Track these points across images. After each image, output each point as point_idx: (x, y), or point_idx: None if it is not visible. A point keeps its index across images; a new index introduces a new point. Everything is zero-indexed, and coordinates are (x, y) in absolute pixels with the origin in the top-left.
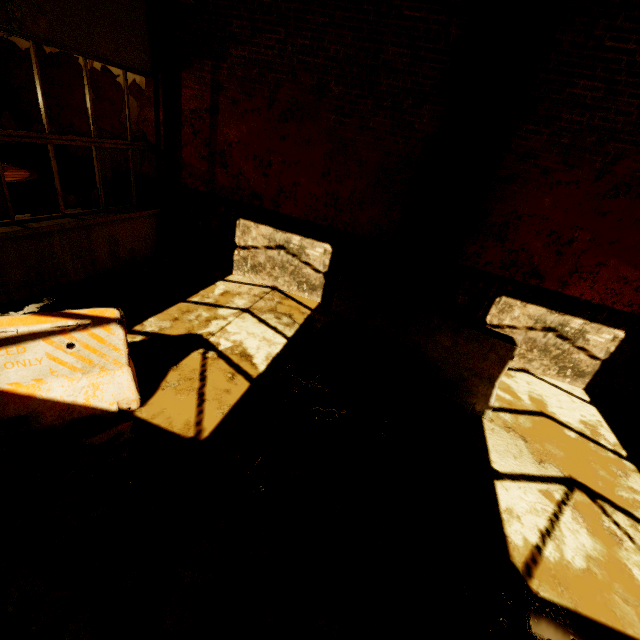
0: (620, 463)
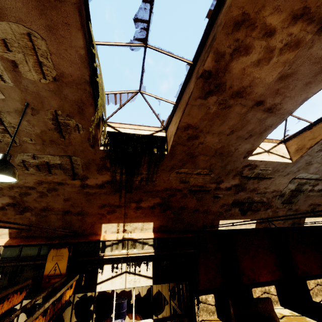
0: (302, 317)
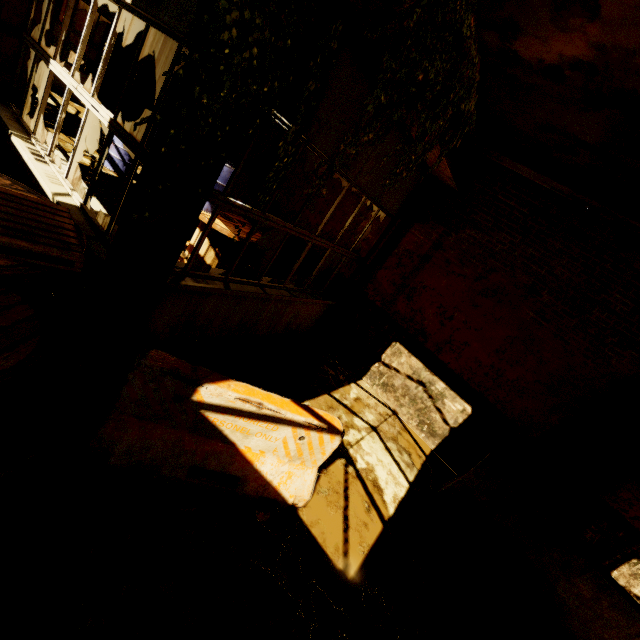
0: None
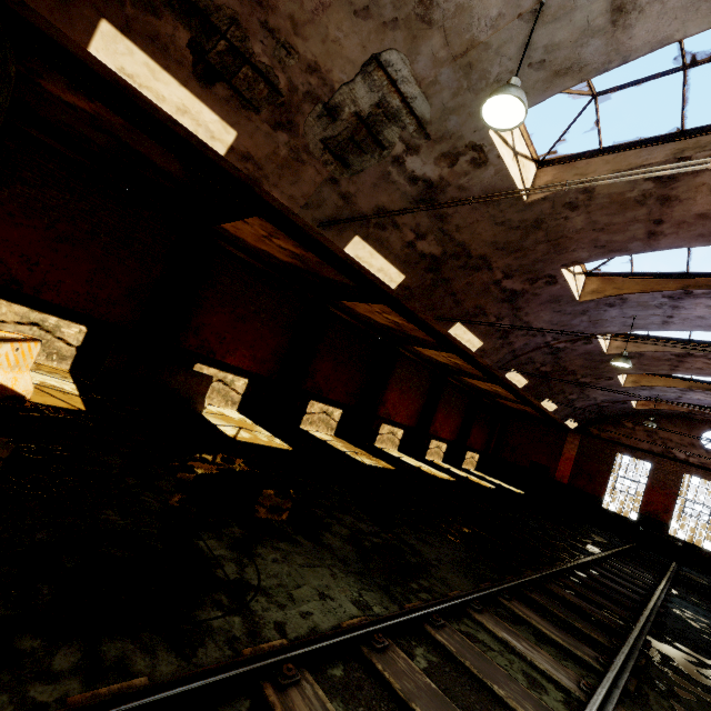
0: (254, 425)
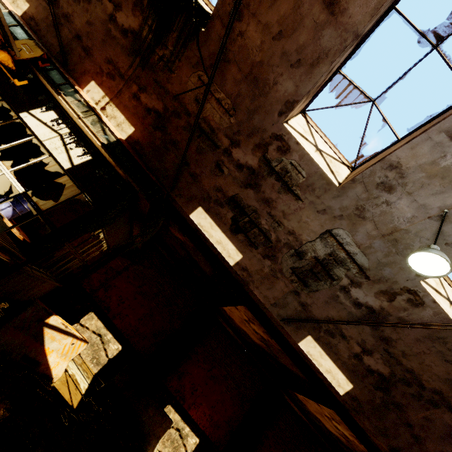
0: None
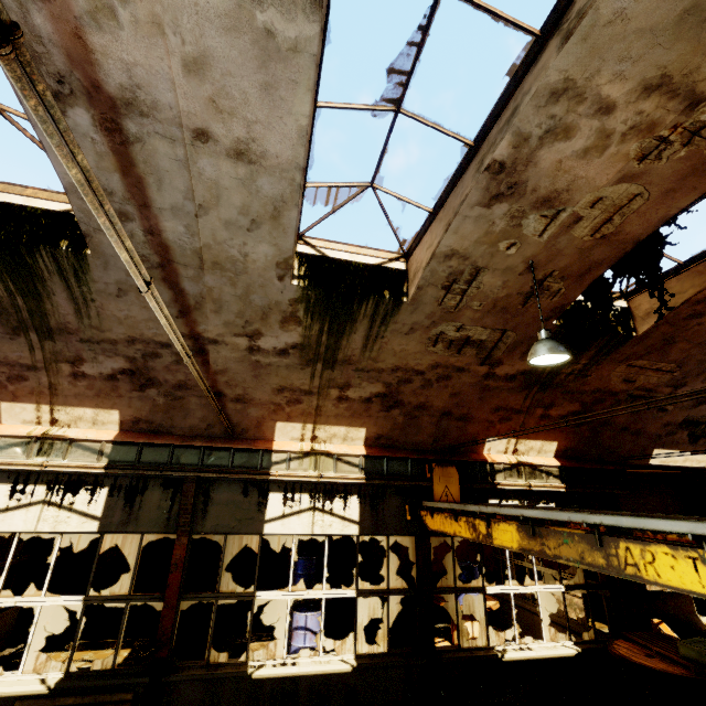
0: None
